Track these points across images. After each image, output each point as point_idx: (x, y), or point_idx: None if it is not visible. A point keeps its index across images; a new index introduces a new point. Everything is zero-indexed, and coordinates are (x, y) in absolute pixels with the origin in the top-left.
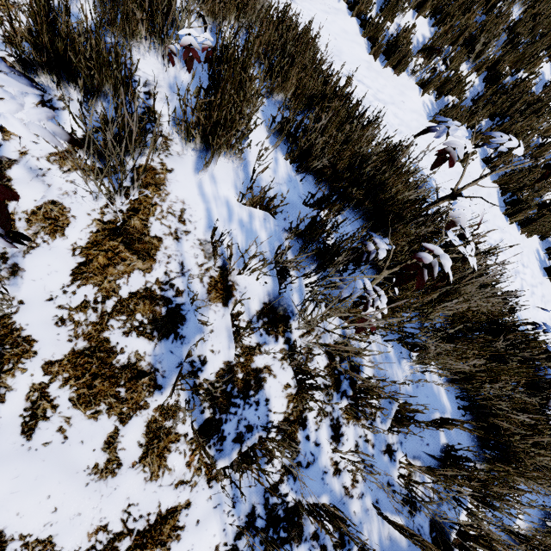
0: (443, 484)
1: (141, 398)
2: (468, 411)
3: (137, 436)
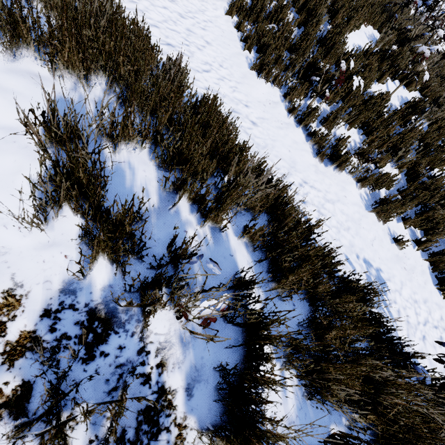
0: None
1: None
2: None
3: None
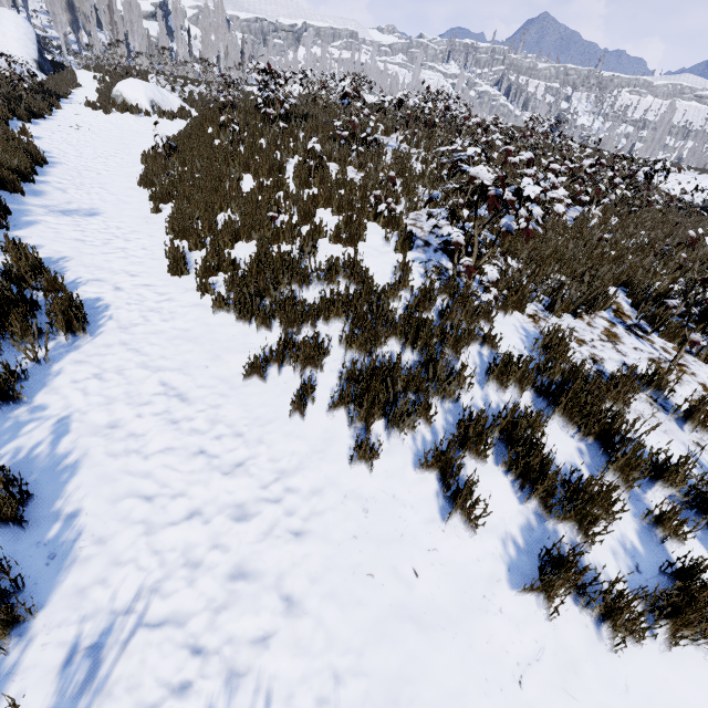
0: None
1: None
2: None
3: None
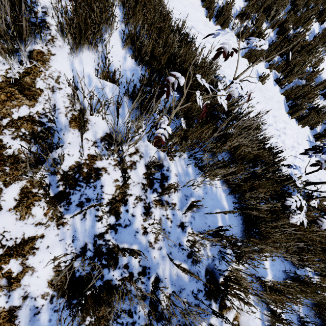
0: (206, 239)
1: (19, 174)
2: (238, 209)
3: (14, 195)
